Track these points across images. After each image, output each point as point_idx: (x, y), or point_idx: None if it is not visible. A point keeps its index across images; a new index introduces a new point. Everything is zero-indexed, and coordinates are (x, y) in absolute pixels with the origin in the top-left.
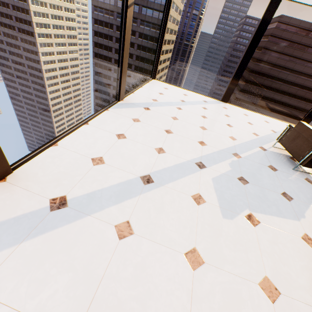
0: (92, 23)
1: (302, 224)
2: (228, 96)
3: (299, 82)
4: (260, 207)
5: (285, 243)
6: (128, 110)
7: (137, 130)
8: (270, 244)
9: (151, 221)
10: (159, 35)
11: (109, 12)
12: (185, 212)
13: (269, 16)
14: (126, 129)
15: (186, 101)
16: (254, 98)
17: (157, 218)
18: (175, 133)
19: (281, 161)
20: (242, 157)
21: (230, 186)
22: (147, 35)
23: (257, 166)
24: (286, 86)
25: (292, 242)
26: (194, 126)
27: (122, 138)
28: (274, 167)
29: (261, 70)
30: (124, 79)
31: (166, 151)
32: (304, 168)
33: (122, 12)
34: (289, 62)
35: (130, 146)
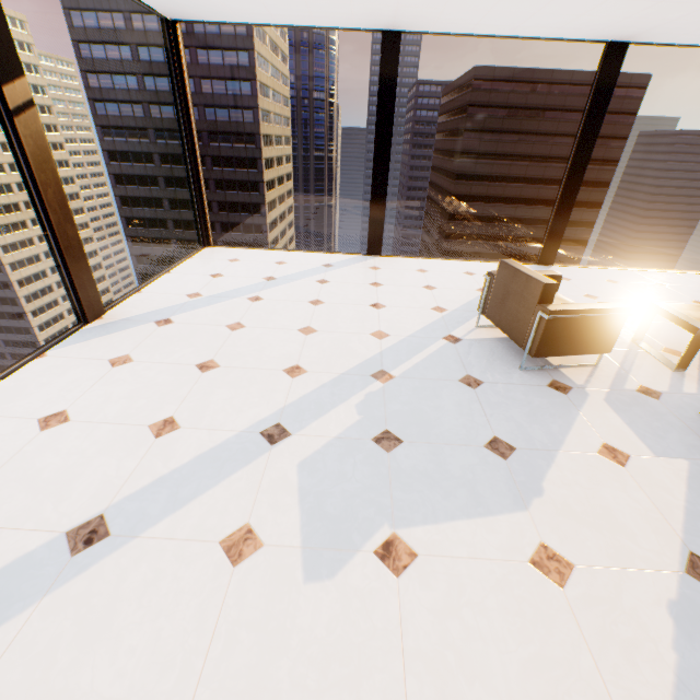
0: (106, 161)
1: (535, 517)
2: (379, 242)
3: (552, 175)
4: (424, 505)
5: (484, 598)
6: (107, 340)
7: (113, 389)
8: (437, 622)
9: (49, 687)
10: (185, 155)
11: (137, 132)
12: (186, 607)
13: (390, 69)
14: (81, 394)
15: (280, 276)
16: (481, 225)
17: (76, 666)
18: (226, 364)
19: (494, 356)
20: (396, 375)
21: (349, 469)
22: (230, 158)
23: (431, 390)
24: (531, 187)
25: (503, 586)
26: (284, 331)
27: (55, 425)
28: (474, 379)
29: (474, 171)
30: (81, 271)
31: (184, 422)
32: (548, 359)
33: (4, 128)
34: (521, 144)
35: (74, 440)
